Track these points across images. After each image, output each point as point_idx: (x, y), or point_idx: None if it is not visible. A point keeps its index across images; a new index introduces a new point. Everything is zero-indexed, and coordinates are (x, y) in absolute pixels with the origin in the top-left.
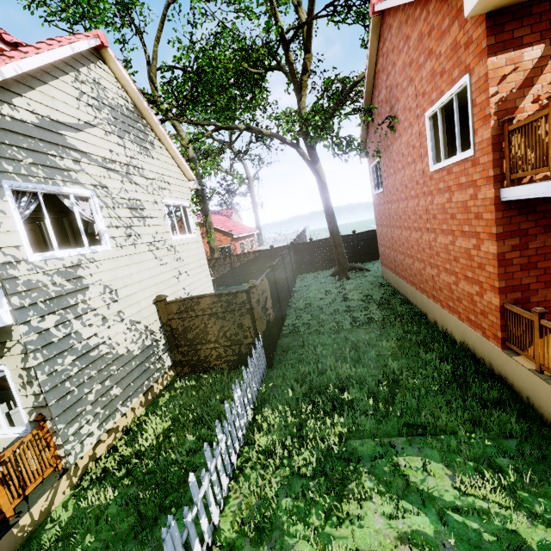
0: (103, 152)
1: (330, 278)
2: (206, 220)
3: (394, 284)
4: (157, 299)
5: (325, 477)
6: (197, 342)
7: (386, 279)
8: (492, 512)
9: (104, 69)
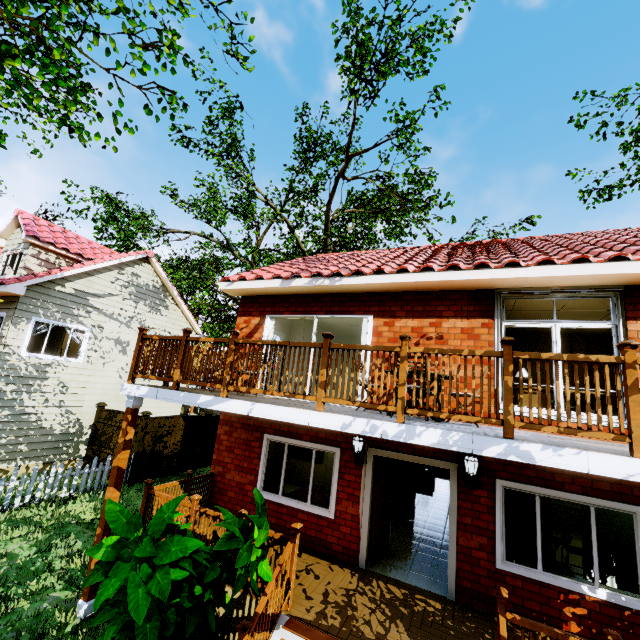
0: (114, 309)
1: None
2: None
3: None
4: (99, 404)
5: (34, 527)
6: (104, 445)
7: None
8: (54, 565)
9: (147, 267)
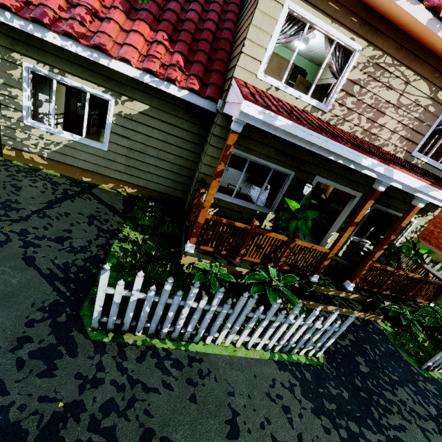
0: None
1: None
2: None
3: None
4: None
5: None
6: None
7: None
8: None
9: None
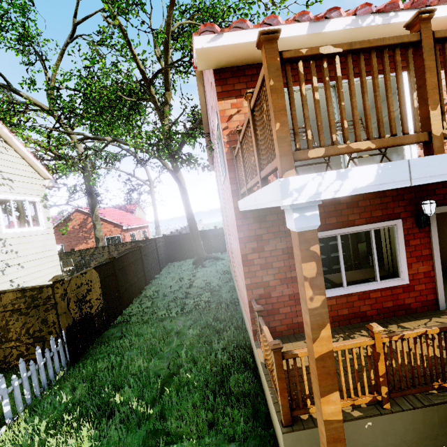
0: None
1: (191, 266)
2: (93, 213)
3: (231, 272)
4: None
5: None
6: None
7: (230, 267)
8: None
9: None
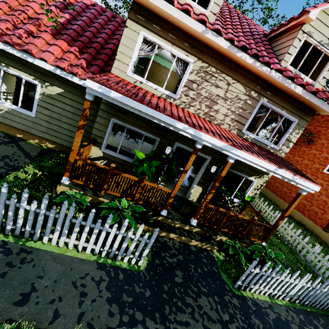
0: None
1: None
2: None
3: None
4: None
5: None
6: None
7: None
8: None
9: None
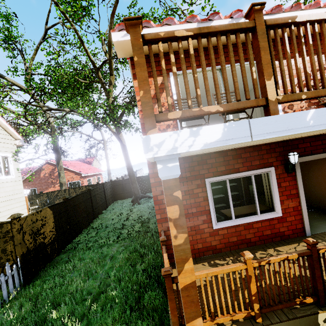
0: None
1: (130, 203)
2: (58, 165)
3: None
4: None
5: None
6: None
7: None
8: None
9: None
